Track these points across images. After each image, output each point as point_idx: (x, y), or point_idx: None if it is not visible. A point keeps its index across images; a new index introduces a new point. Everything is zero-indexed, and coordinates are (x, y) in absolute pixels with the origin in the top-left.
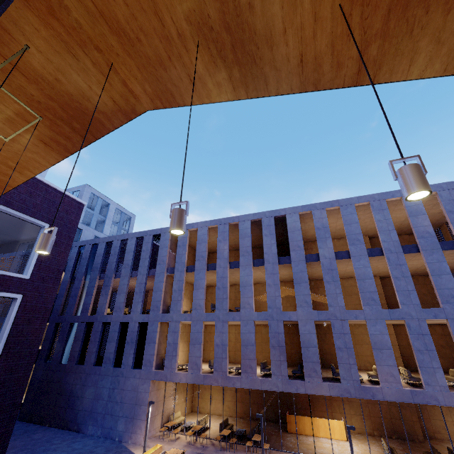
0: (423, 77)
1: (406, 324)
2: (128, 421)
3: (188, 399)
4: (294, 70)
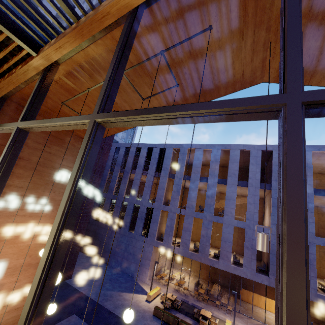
0: None
1: None
2: (137, 266)
3: (170, 259)
4: None
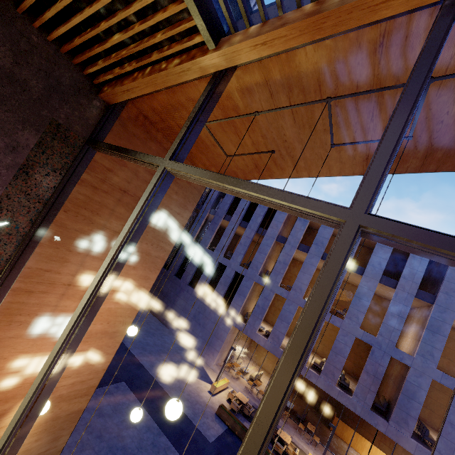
0: None
1: None
2: (204, 343)
3: (246, 345)
4: None
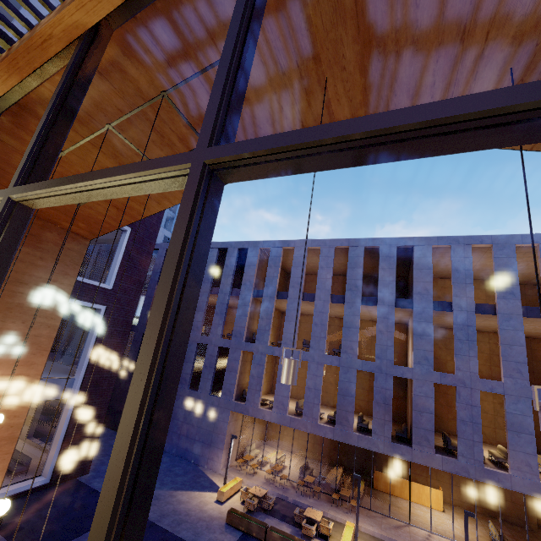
0: None
1: None
2: (204, 447)
3: (262, 431)
4: None
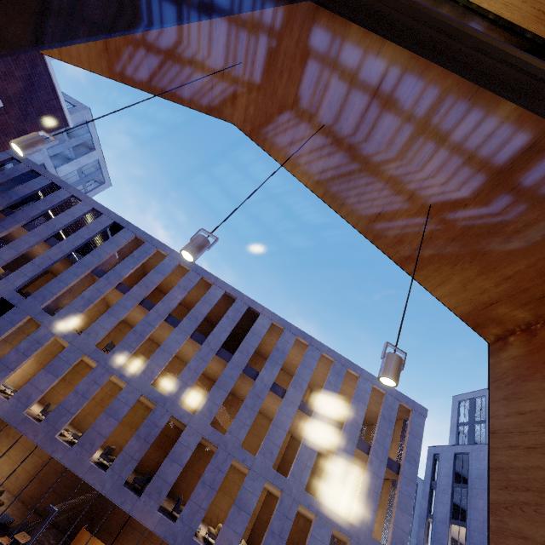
0: (441, 300)
1: (281, 497)
2: None
3: None
4: (369, 214)
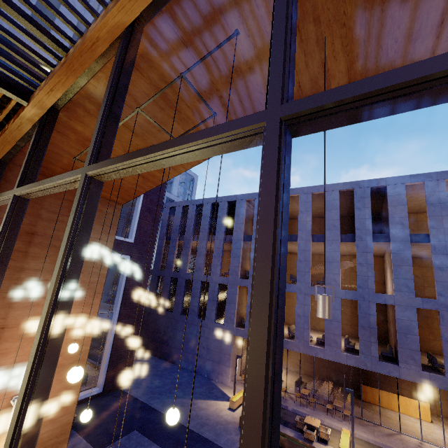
0: None
1: None
2: (214, 364)
3: None
4: None
